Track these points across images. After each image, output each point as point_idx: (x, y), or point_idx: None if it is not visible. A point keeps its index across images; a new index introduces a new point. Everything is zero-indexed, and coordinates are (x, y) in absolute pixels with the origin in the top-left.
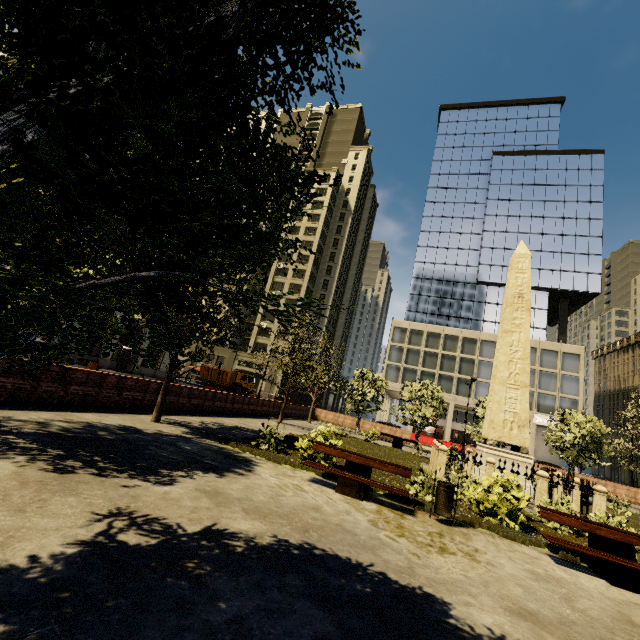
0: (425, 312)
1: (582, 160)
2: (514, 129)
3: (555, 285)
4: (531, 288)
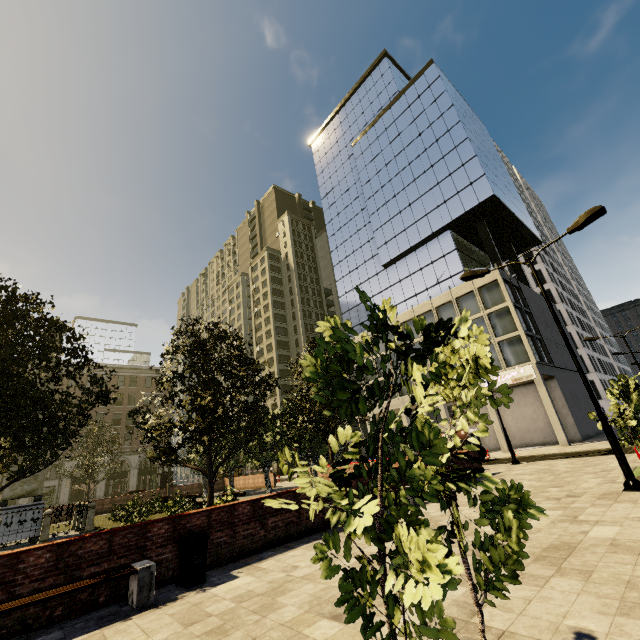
0: (358, 323)
1: (418, 86)
2: (361, 111)
3: (446, 220)
4: (430, 238)
